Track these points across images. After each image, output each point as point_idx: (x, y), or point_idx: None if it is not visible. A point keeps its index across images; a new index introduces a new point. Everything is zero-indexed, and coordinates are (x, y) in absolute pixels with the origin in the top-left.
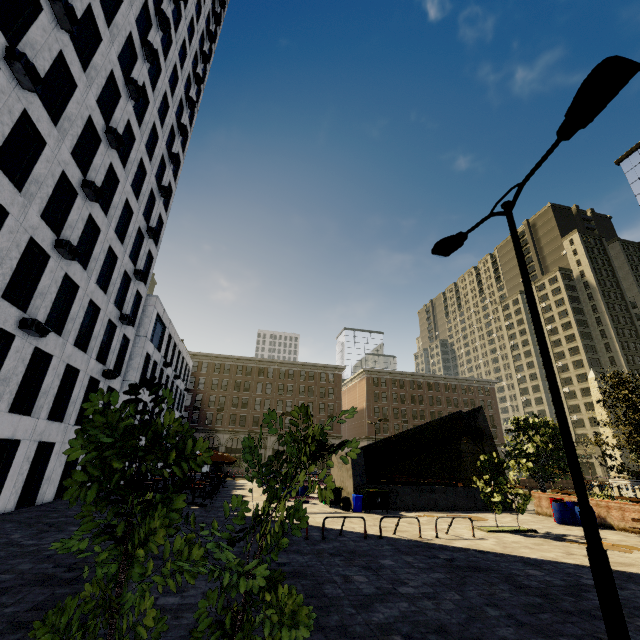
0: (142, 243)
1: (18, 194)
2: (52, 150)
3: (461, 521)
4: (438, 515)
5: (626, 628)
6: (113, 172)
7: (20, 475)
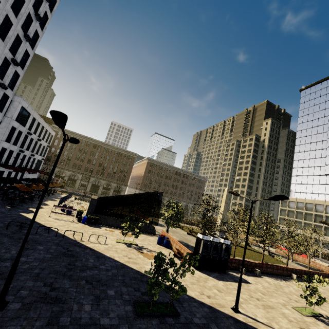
0: (9, 66)
1: None
2: None
3: (119, 235)
4: (116, 231)
5: (8, 284)
6: None
7: None
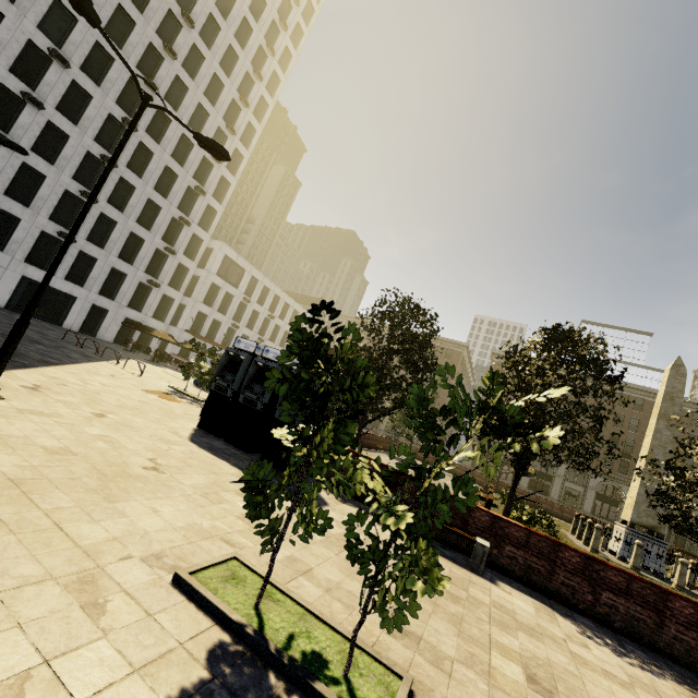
0: (197, 199)
1: (52, 167)
2: (76, 140)
3: None
4: None
5: None
6: (148, 148)
7: (80, 316)
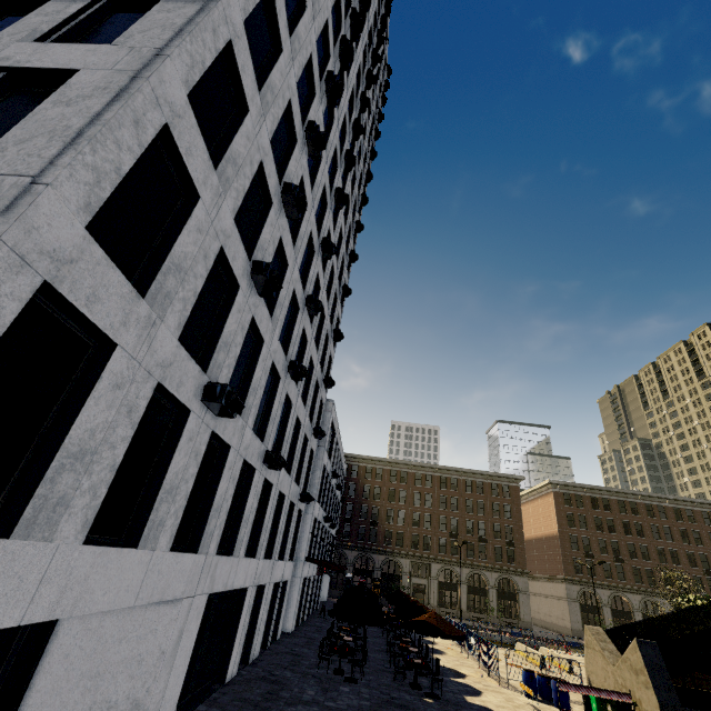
0: (327, 347)
1: (270, 320)
2: (290, 271)
3: None
4: None
5: None
6: (316, 280)
7: (243, 629)
